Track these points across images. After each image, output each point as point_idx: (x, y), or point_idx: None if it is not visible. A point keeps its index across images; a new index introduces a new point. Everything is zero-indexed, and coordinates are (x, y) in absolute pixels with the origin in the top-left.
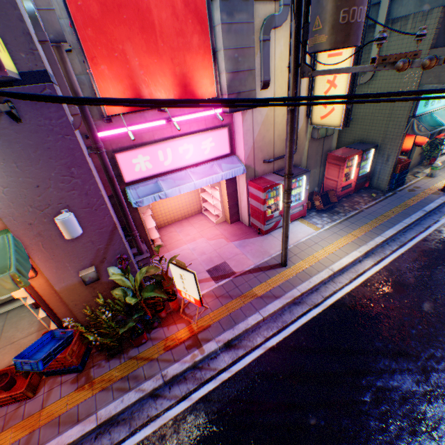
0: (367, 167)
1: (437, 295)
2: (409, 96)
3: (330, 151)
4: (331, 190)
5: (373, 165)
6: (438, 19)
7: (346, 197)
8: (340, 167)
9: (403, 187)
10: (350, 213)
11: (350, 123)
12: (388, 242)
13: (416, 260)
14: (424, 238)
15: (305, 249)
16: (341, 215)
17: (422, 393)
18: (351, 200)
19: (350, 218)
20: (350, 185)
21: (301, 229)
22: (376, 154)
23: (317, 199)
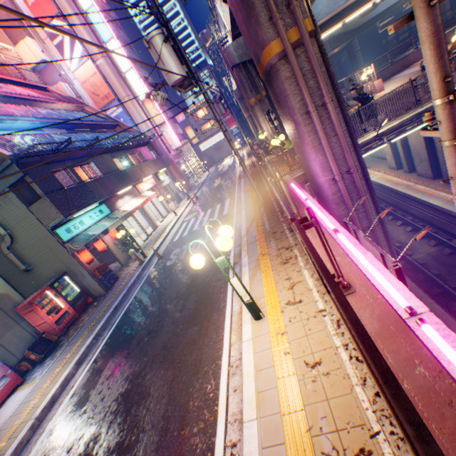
0: (77, 288)
1: (127, 345)
2: (49, 234)
3: (20, 304)
4: (45, 332)
5: (82, 283)
6: (15, 193)
7: (75, 323)
8: (35, 310)
9: (120, 279)
10: (74, 334)
11: (36, 270)
12: (103, 333)
13: (120, 329)
14: (128, 306)
15: (11, 421)
16: (65, 344)
17: (97, 455)
18: (79, 322)
19: (72, 341)
20: (68, 312)
21: (15, 400)
22: (74, 276)
23: (30, 352)
